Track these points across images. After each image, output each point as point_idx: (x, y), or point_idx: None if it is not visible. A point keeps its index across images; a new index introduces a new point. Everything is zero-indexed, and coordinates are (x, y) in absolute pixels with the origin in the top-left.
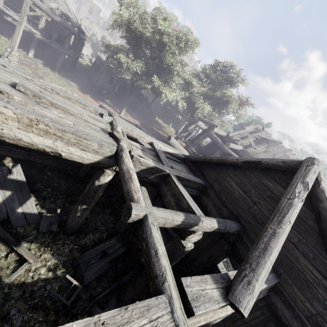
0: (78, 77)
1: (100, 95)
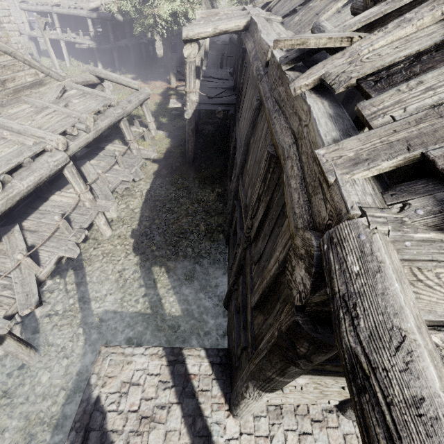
0: (151, 67)
1: (164, 74)
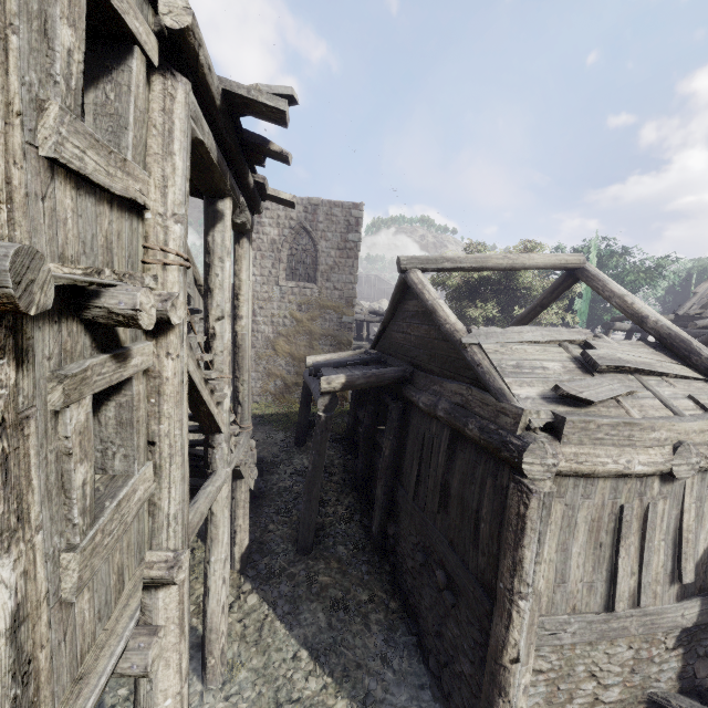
0: None
1: None
